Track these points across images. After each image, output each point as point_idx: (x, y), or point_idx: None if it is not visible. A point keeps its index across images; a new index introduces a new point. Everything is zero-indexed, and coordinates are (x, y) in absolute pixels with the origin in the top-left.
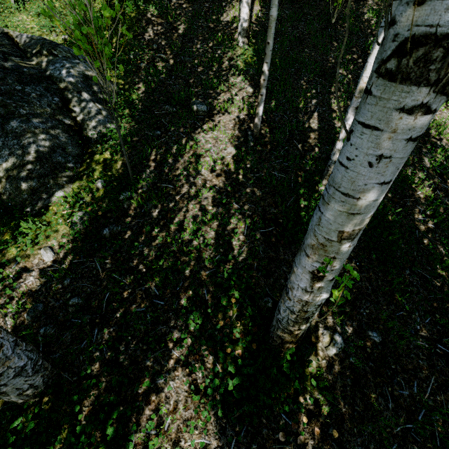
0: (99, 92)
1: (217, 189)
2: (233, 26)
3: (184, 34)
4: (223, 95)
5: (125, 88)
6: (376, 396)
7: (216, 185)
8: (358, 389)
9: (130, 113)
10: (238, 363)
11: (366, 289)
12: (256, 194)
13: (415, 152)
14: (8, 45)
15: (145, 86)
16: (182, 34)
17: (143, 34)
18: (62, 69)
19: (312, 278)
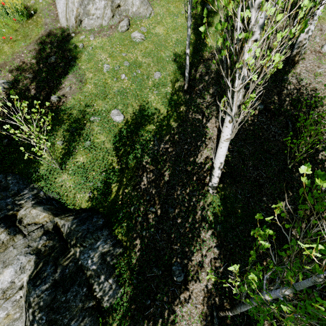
0: (110, 260)
1: None
2: (206, 167)
3: (168, 180)
4: (196, 255)
5: (127, 245)
6: None
7: None
8: None
9: (130, 280)
10: None
11: None
12: None
13: None
14: (57, 243)
15: (140, 244)
16: (167, 180)
17: (140, 182)
18: (88, 258)
19: None
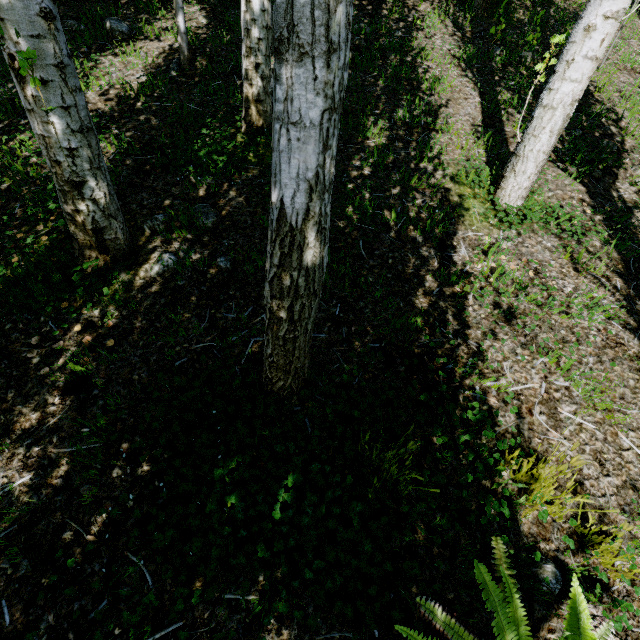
0: None
1: (98, 112)
2: None
3: None
4: (162, 22)
5: None
6: (190, 316)
7: (99, 109)
8: (171, 308)
9: None
10: (13, 266)
11: (244, 223)
12: (151, 123)
13: (390, 103)
14: None
15: None
16: None
17: None
18: None
19: (17, 78)
